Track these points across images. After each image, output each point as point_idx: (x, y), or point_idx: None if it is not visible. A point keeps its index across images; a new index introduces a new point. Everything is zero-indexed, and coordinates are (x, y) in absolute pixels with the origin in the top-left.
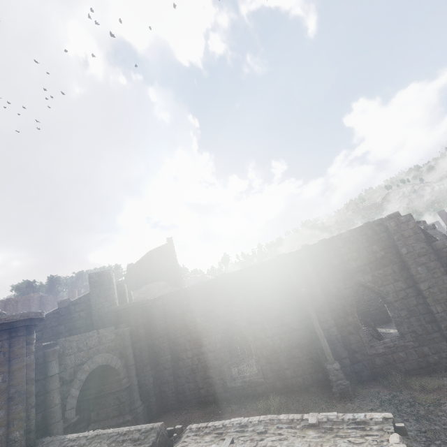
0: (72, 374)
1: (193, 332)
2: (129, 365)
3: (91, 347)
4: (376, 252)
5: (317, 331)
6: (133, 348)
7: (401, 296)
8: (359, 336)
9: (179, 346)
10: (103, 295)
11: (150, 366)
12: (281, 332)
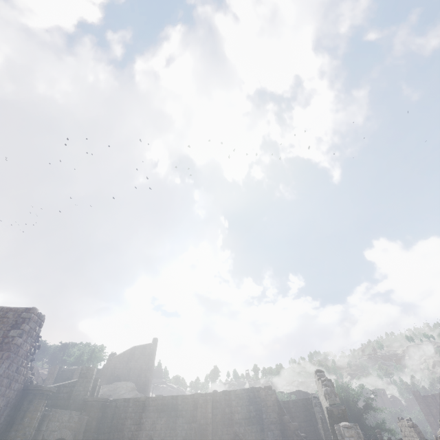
0: (48, 435)
1: (125, 437)
2: None
3: (63, 421)
4: (251, 411)
5: None
6: (83, 434)
7: None
8: None
9: None
10: (83, 385)
11: None
12: None
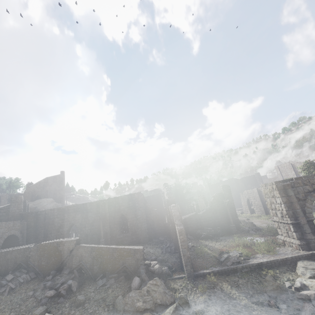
0: (2, 235)
1: (56, 226)
2: (24, 237)
3: (10, 227)
4: (130, 204)
5: (101, 228)
6: (27, 230)
7: (132, 220)
8: (116, 232)
9: (49, 231)
10: (16, 207)
11: (33, 238)
12: (91, 229)
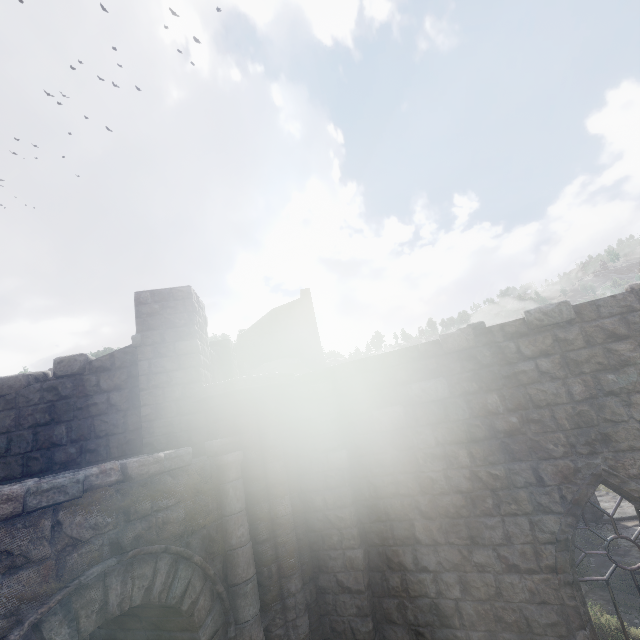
0: None
1: (438, 490)
2: (237, 582)
3: (84, 539)
4: None
5: None
6: (249, 516)
7: None
8: None
9: (389, 524)
10: (169, 352)
11: (300, 575)
12: None
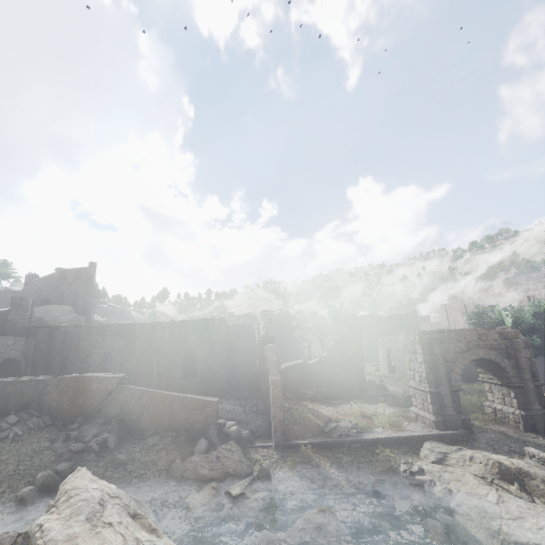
0: None
1: (82, 354)
2: (28, 363)
3: (9, 346)
4: (204, 334)
5: (154, 366)
6: (33, 354)
7: (205, 359)
8: (177, 374)
9: (69, 360)
10: (19, 314)
11: (42, 368)
12: (138, 364)
